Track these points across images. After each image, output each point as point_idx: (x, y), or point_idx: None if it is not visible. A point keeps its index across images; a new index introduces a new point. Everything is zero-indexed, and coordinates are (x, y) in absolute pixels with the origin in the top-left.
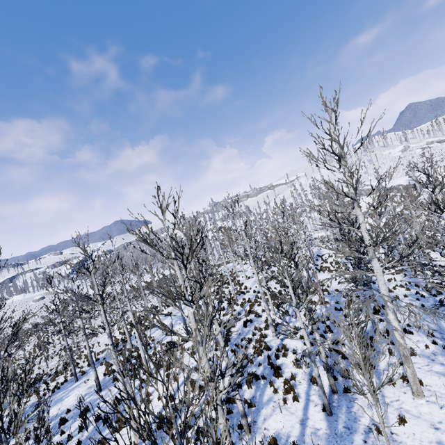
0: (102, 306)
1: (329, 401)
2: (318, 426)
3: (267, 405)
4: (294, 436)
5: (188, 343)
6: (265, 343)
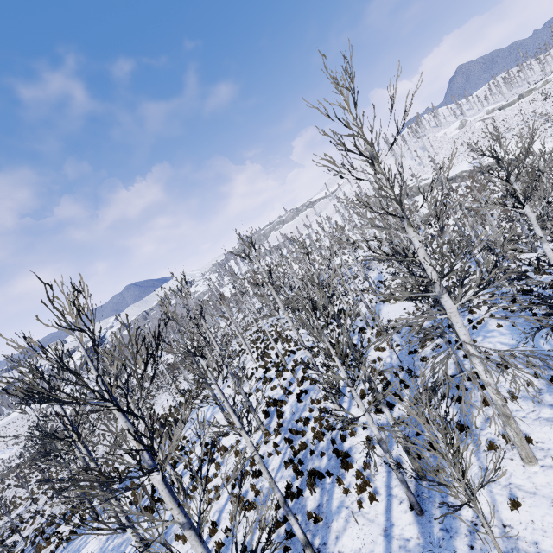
0: (80, 440)
1: (417, 492)
2: (407, 535)
3: (338, 514)
4: None
5: (231, 438)
6: (326, 422)
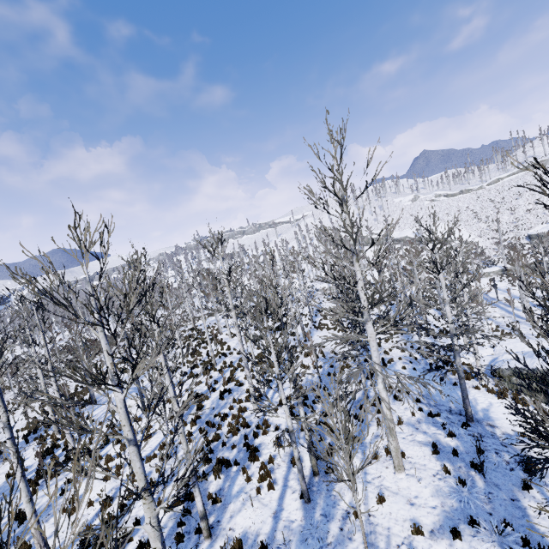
0: None
1: (309, 485)
2: (293, 518)
3: (236, 497)
4: (264, 533)
5: (142, 423)
6: (243, 419)
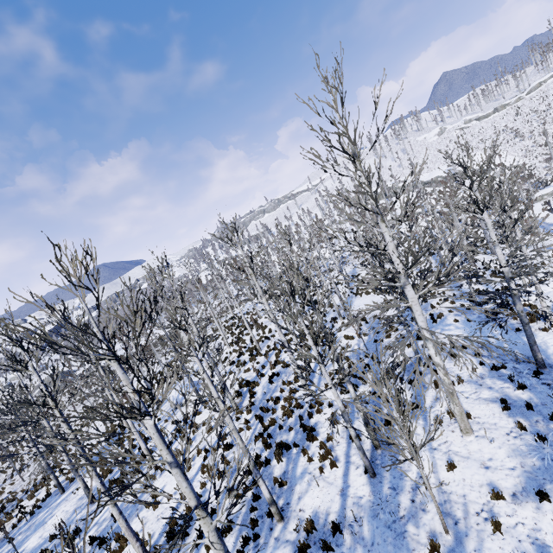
0: (57, 408)
1: (371, 459)
2: (360, 494)
3: (301, 479)
4: (334, 512)
5: (203, 416)
6: (295, 401)
